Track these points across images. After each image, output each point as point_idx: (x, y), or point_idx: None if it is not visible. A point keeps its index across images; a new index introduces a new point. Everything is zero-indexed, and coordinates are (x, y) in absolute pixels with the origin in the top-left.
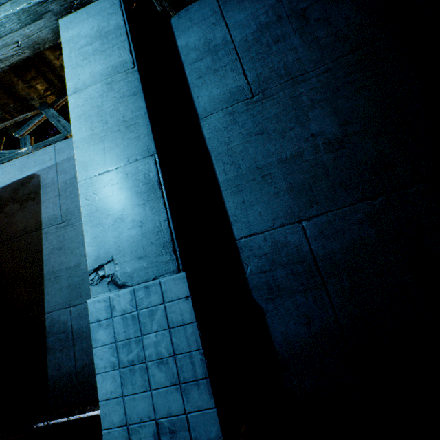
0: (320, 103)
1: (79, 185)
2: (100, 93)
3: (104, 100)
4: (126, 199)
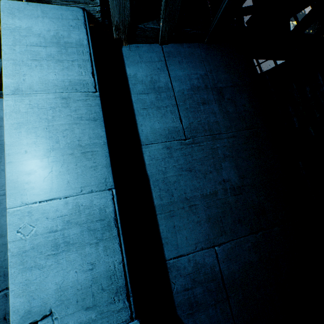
0: (229, 158)
1: (8, 213)
2: (52, 106)
3: (56, 114)
4: (76, 235)
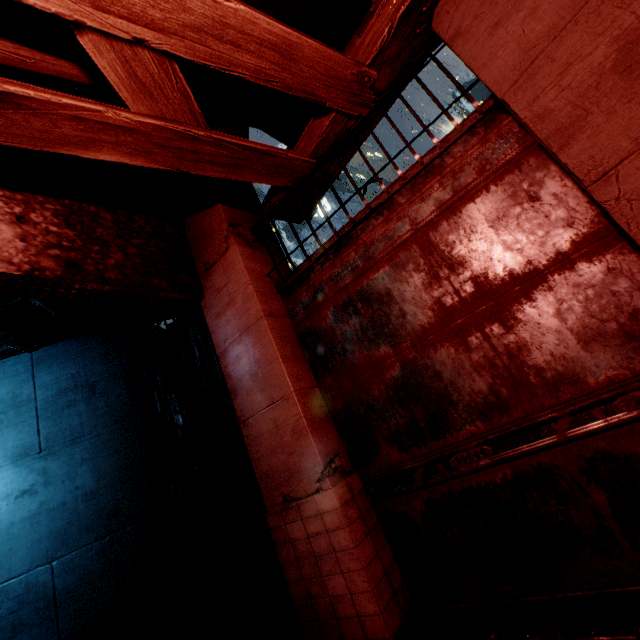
0: (88, 461)
1: None
2: None
3: None
4: None
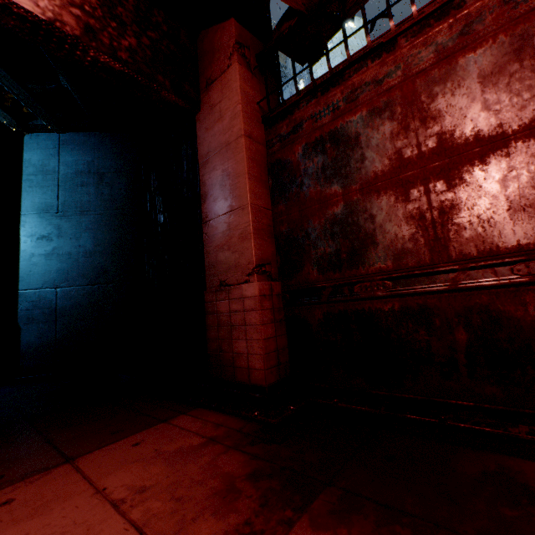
0: (90, 230)
1: None
2: None
3: None
4: None
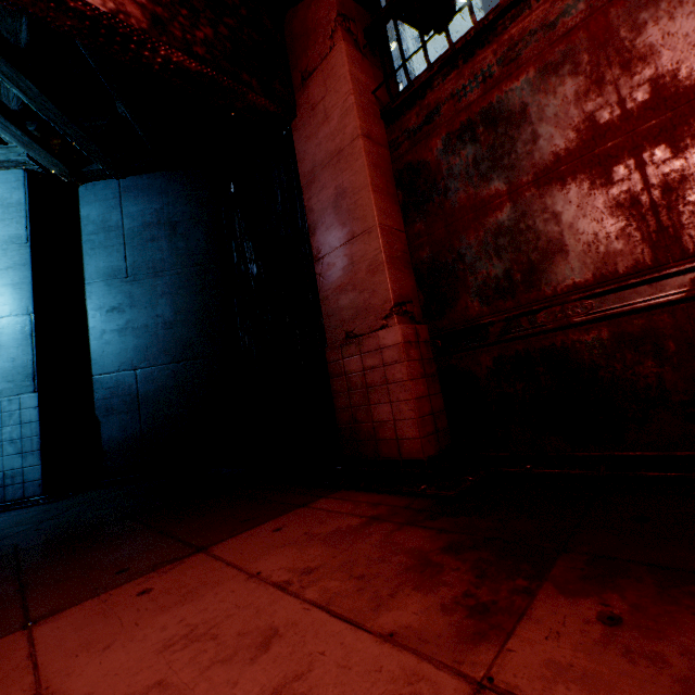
0: (168, 295)
1: None
2: None
3: None
4: (6, 341)
